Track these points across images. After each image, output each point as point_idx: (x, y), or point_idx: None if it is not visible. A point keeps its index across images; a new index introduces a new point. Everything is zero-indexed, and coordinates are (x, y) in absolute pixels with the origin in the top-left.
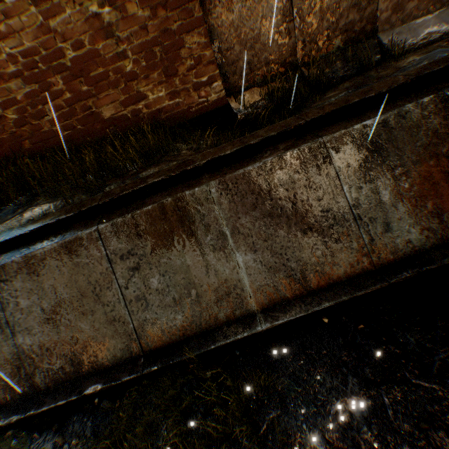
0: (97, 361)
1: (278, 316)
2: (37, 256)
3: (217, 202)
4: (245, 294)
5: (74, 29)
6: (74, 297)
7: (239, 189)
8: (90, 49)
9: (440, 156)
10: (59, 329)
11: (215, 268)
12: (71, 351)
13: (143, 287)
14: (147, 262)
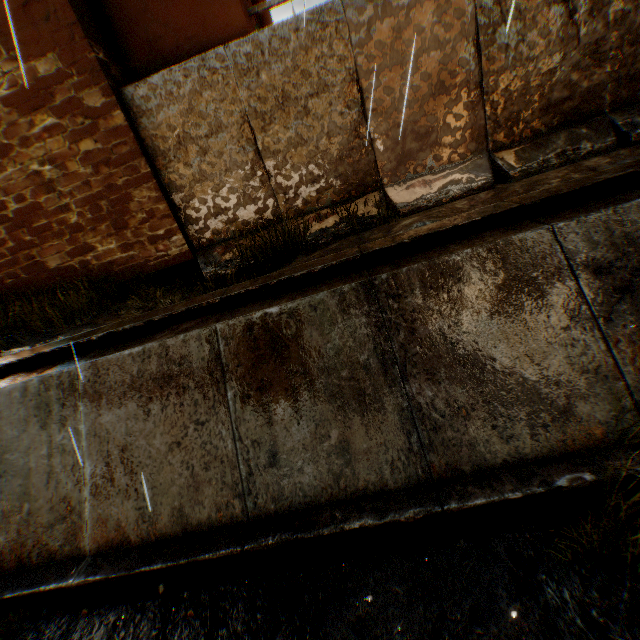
0: None
1: (102, 567)
2: None
3: (83, 390)
4: (83, 522)
5: (17, 183)
6: None
7: (110, 378)
8: (34, 201)
9: (358, 365)
10: None
11: (59, 478)
12: None
13: None
14: None
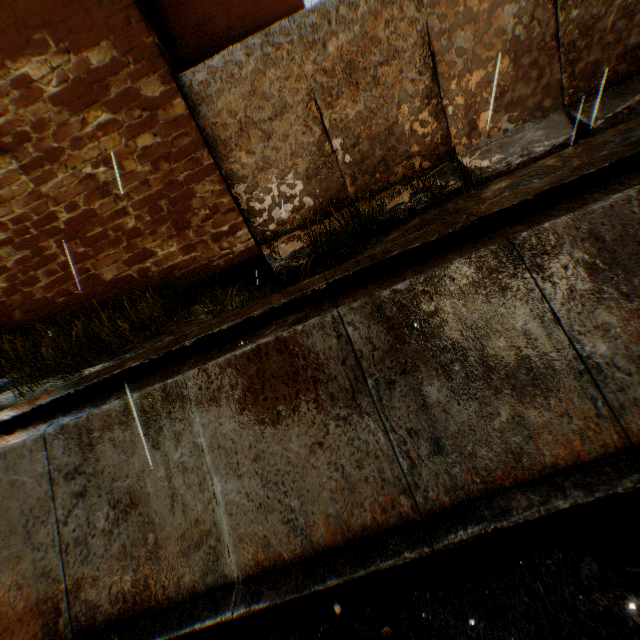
0: (13, 639)
1: (261, 593)
2: None
3: (194, 400)
4: (222, 546)
5: (68, 191)
6: (3, 531)
7: (224, 382)
8: (87, 209)
9: (514, 332)
10: None
11: (184, 500)
12: None
13: (87, 524)
14: (97, 484)
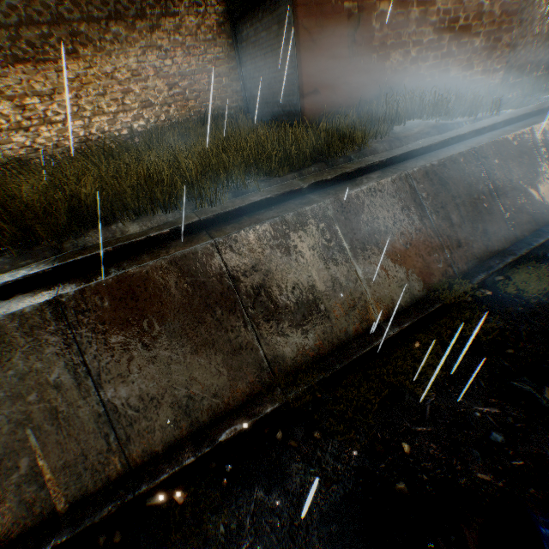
0: (544, 218)
1: None
2: (497, 143)
3: None
4: None
5: (469, 8)
6: (523, 173)
7: None
8: (469, 24)
9: None
10: (520, 194)
11: None
12: (530, 211)
13: None
14: None
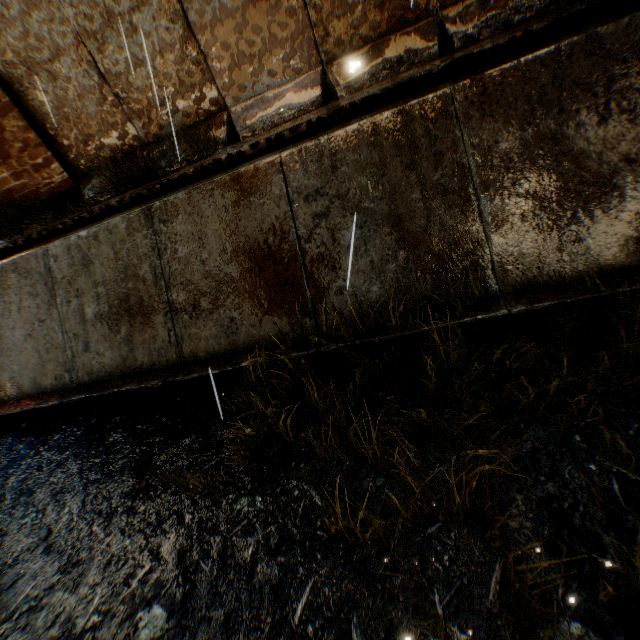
0: None
1: None
2: None
3: None
4: None
5: None
6: None
7: None
8: None
9: (139, 278)
10: None
11: None
12: None
13: None
14: None
